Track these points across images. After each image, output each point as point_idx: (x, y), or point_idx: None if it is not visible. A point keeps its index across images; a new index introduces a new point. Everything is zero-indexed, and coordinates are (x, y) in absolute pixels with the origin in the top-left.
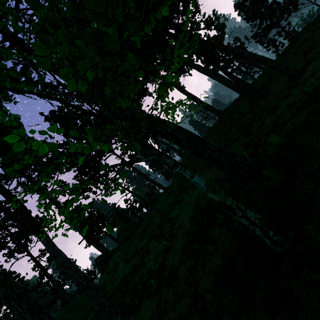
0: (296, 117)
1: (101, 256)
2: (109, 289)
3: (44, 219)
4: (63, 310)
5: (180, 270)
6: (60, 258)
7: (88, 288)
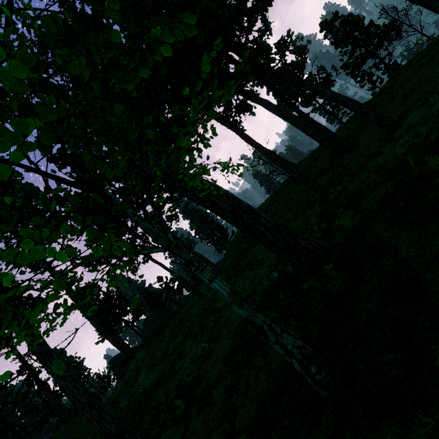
0: (378, 190)
1: (119, 355)
2: (124, 406)
3: (3, 325)
4: (56, 433)
5: (217, 389)
6: (51, 363)
7: (88, 407)
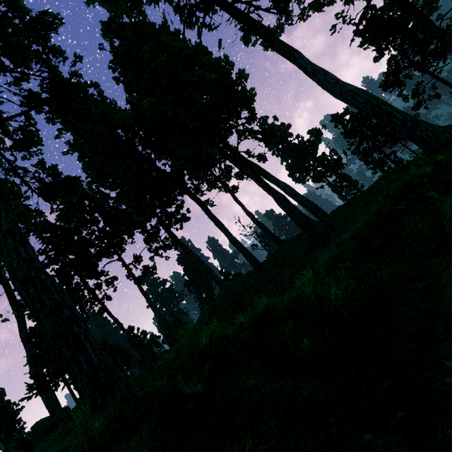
0: None
1: (46, 420)
2: None
3: None
4: None
5: None
6: None
7: None
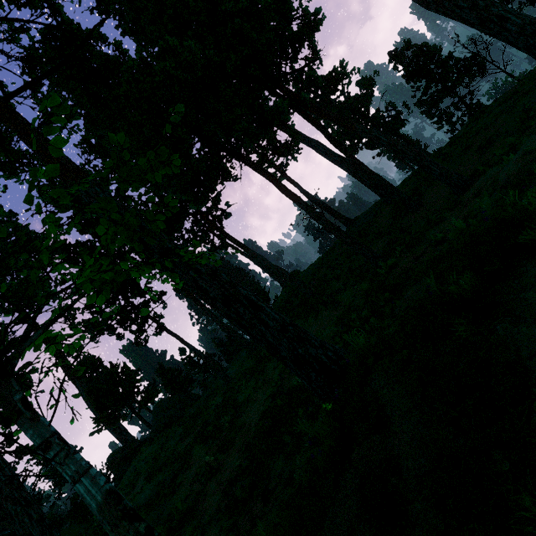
0: (417, 287)
1: (121, 450)
2: None
3: None
4: None
5: None
6: None
7: None
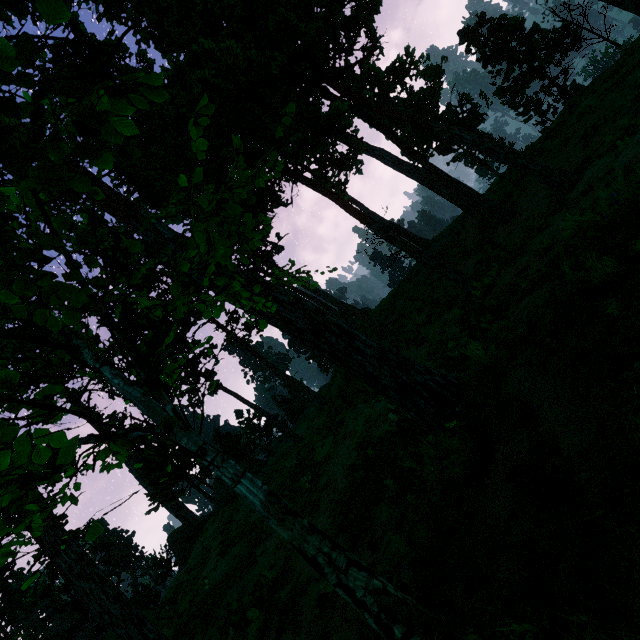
0: (533, 295)
1: (181, 529)
2: (183, 610)
3: None
4: None
5: (307, 596)
6: (67, 555)
7: (123, 621)
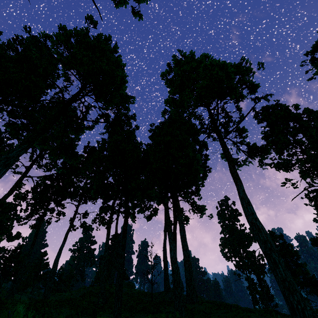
0: None
1: None
2: None
3: None
4: None
5: None
6: None
7: None
